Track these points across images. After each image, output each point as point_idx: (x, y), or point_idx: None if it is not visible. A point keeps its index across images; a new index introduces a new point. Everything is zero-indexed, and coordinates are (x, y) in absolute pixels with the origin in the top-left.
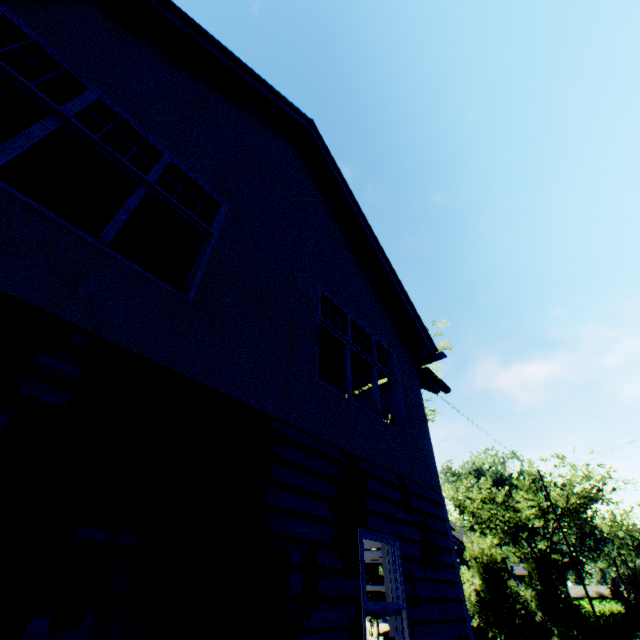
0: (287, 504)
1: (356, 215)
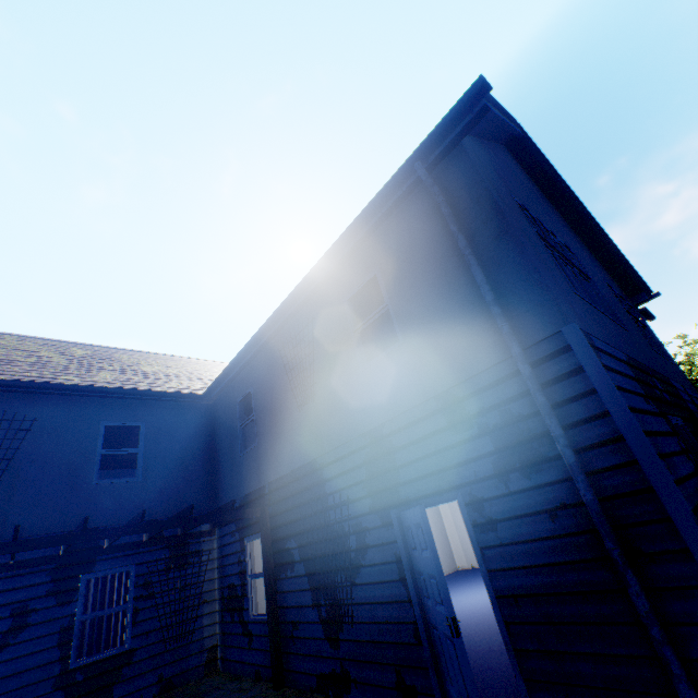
0: None
1: (574, 200)
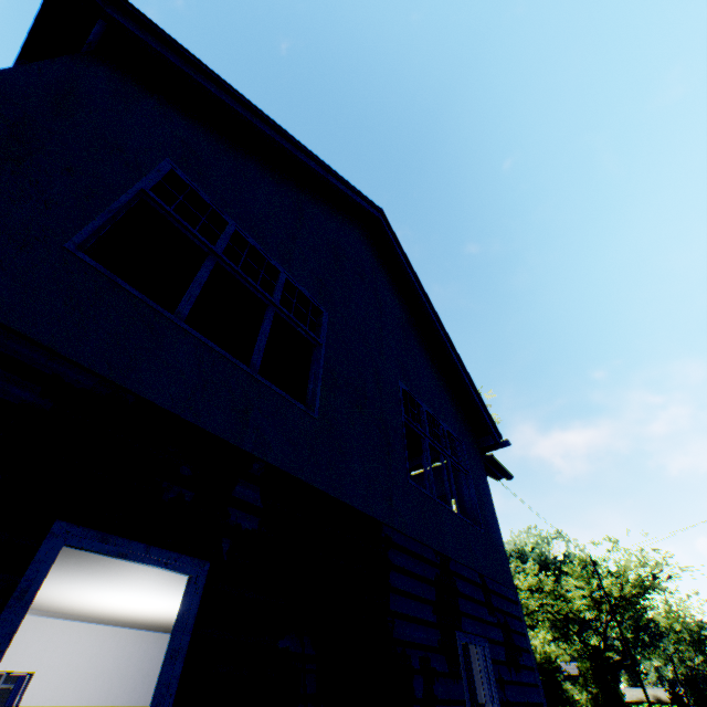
0: (403, 610)
1: (423, 302)
